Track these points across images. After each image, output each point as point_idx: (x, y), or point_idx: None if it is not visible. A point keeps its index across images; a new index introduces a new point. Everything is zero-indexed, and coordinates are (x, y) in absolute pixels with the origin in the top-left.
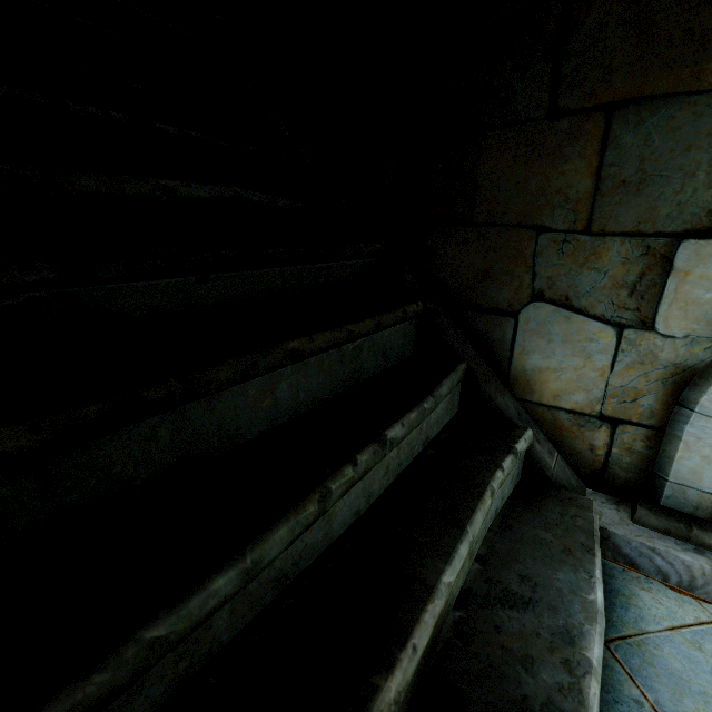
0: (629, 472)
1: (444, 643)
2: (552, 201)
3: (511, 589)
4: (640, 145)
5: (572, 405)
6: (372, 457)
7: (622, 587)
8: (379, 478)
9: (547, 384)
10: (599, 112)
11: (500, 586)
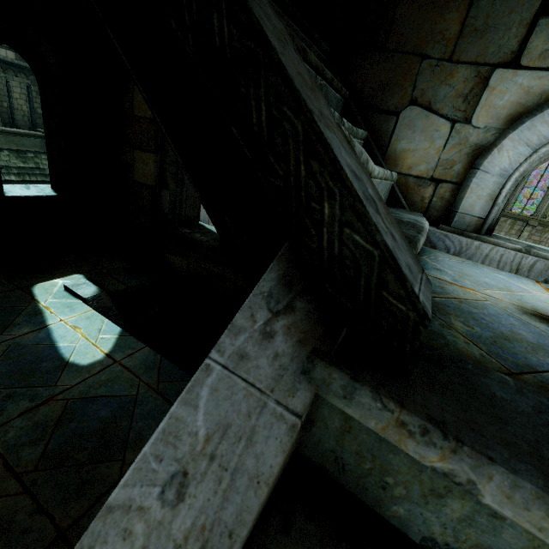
0: (438, 212)
1: None
2: (435, 39)
3: None
4: (489, 7)
5: (417, 173)
6: (338, 118)
7: (428, 251)
8: None
9: (407, 160)
10: None
11: None
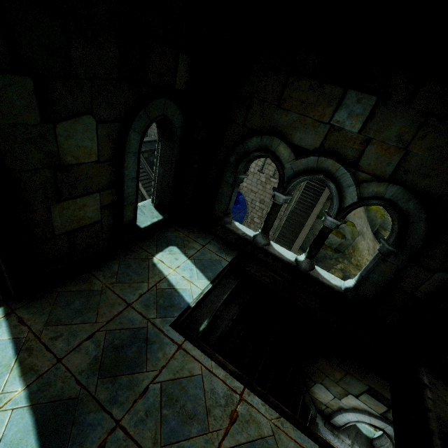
0: (326, 413)
1: None
2: (331, 375)
3: None
4: (350, 380)
5: (320, 400)
6: None
7: None
8: None
9: (317, 395)
10: (346, 371)
11: None
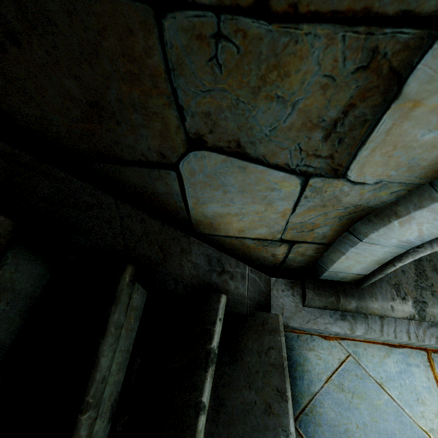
0: (300, 263)
1: None
2: None
3: None
4: None
5: (256, 236)
6: None
7: (298, 357)
8: None
9: (231, 224)
10: None
11: None
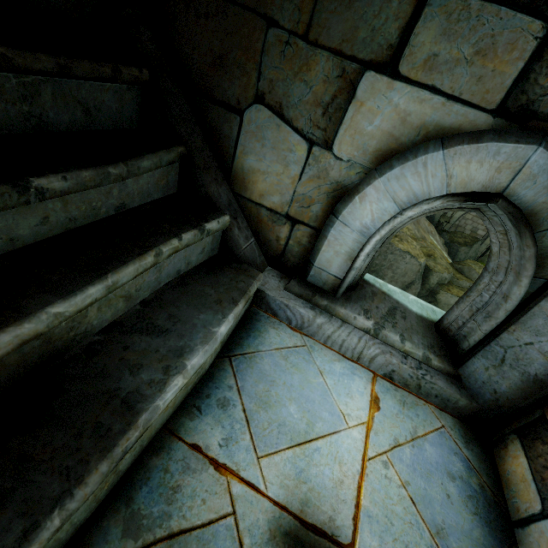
0: (296, 258)
1: (70, 357)
2: None
3: (156, 323)
4: None
5: (271, 204)
6: None
7: (261, 327)
8: (30, 226)
9: (257, 184)
10: None
11: (148, 321)
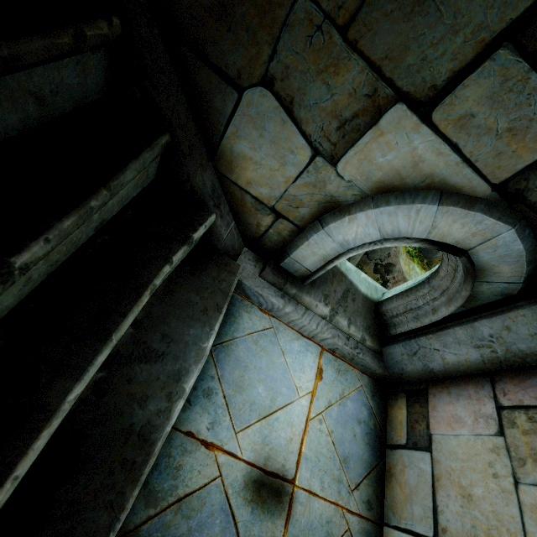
0: (273, 244)
1: (81, 401)
2: None
3: (152, 347)
4: None
5: (257, 194)
6: None
7: (236, 312)
8: (14, 294)
9: (246, 171)
10: None
11: (144, 346)
